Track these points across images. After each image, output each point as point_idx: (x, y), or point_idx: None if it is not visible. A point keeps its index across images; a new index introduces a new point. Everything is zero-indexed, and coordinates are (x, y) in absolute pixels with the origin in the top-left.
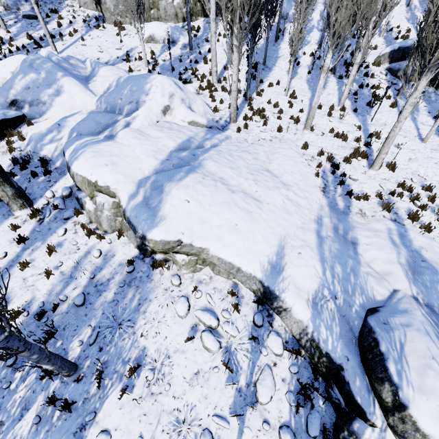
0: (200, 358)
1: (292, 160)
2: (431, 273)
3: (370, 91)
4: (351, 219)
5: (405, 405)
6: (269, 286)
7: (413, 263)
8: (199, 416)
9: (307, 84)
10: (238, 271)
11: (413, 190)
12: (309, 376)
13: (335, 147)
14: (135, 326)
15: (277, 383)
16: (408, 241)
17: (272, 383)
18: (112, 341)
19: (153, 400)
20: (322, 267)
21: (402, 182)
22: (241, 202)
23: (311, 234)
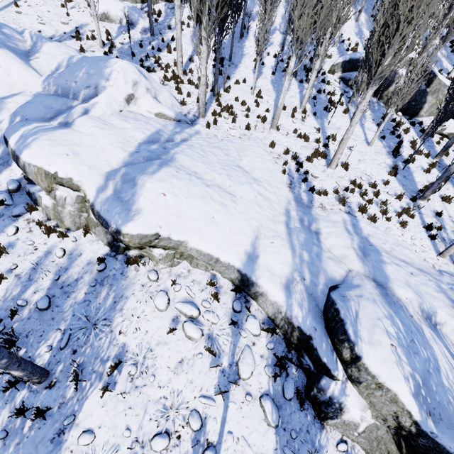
0: (183, 347)
1: (261, 157)
2: (376, 254)
3: (327, 97)
4: (314, 212)
5: (359, 356)
6: (247, 273)
7: (363, 247)
8: (186, 399)
9: (272, 84)
10: (217, 262)
11: (362, 187)
12: (284, 350)
13: (299, 147)
14: (112, 325)
15: (256, 359)
16: (359, 229)
17: (252, 360)
18: (86, 342)
19: (138, 393)
20: (292, 254)
21: (354, 180)
22: (217, 195)
23: (281, 225)
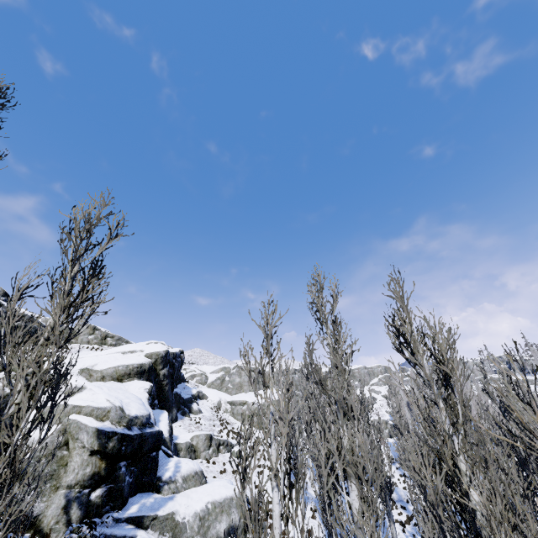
0: None
1: None
2: None
3: None
4: None
5: None
6: None
7: None
8: None
9: None
10: None
11: None
12: None
13: None
14: None
15: None
16: None
17: None
18: None
19: None
20: None
21: None
22: None
23: None
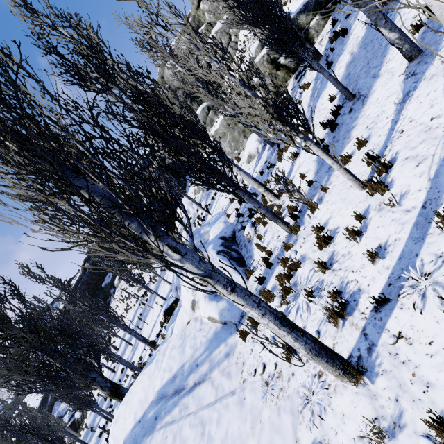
0: None
1: None
2: None
3: None
4: None
5: None
6: None
7: None
8: None
9: None
10: None
11: None
12: None
13: None
14: None
15: None
16: None
17: None
18: None
19: None
20: None
21: None
22: None
23: None
